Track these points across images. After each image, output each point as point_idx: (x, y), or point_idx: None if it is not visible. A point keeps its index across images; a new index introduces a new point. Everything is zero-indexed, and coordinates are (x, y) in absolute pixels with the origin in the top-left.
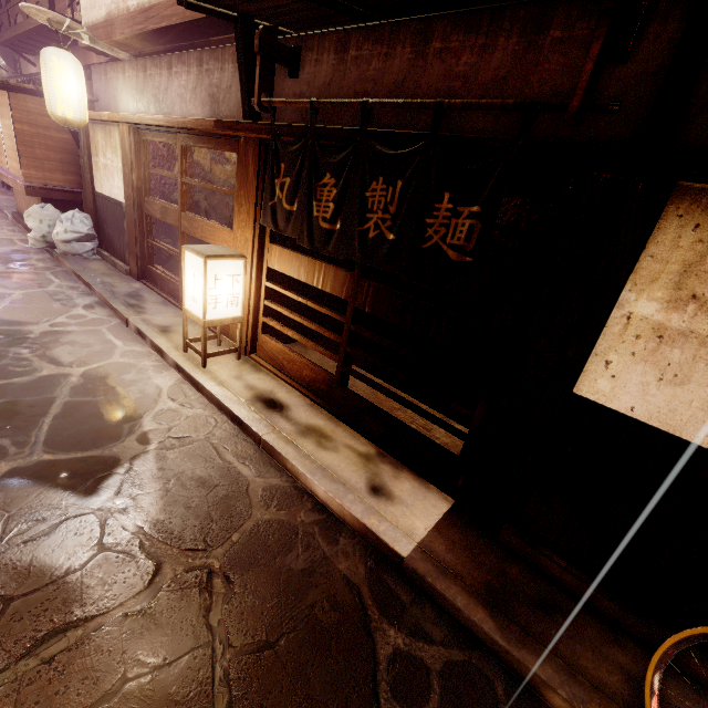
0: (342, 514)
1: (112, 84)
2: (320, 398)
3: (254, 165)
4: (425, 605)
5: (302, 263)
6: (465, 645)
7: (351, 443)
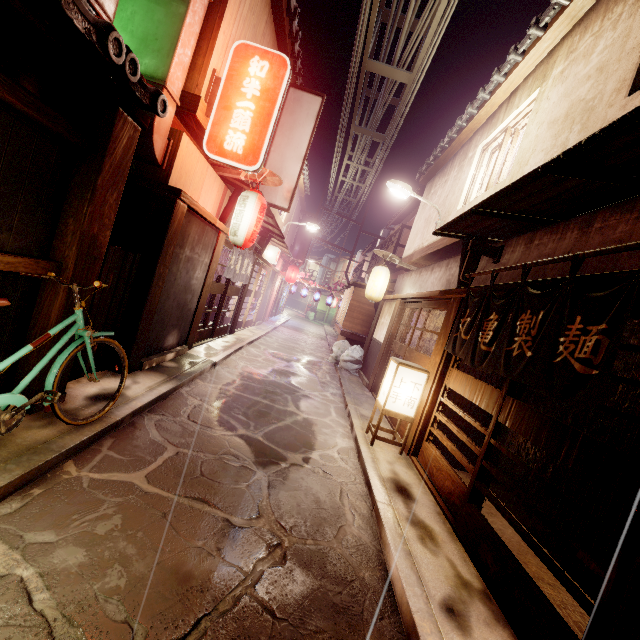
0: (401, 601)
1: (403, 282)
2: (450, 512)
3: (454, 313)
4: None
5: (469, 383)
6: None
7: (456, 561)
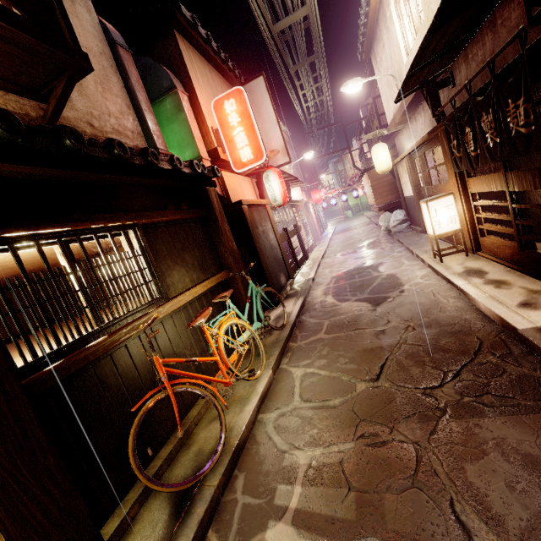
0: (492, 316)
1: (401, 142)
2: (516, 266)
3: (446, 143)
4: (529, 355)
5: (483, 181)
6: None
7: (527, 285)
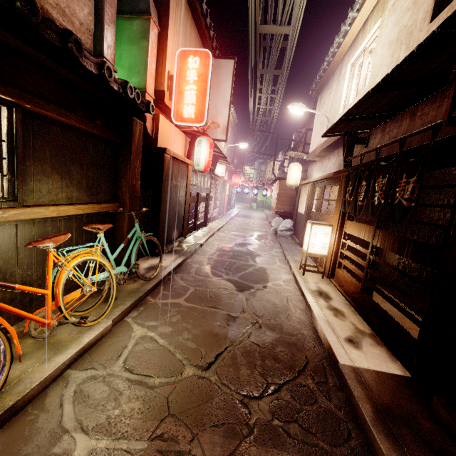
0: (323, 340)
1: (312, 170)
2: (354, 302)
3: (343, 185)
4: (339, 391)
5: (357, 227)
6: (349, 417)
7: (356, 323)
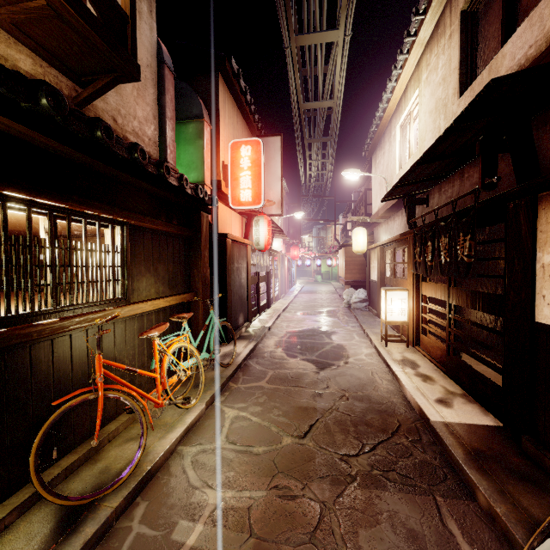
0: (414, 404)
1: (378, 233)
2: (443, 367)
3: (412, 247)
4: (434, 445)
5: (432, 288)
6: (444, 464)
7: (446, 386)
